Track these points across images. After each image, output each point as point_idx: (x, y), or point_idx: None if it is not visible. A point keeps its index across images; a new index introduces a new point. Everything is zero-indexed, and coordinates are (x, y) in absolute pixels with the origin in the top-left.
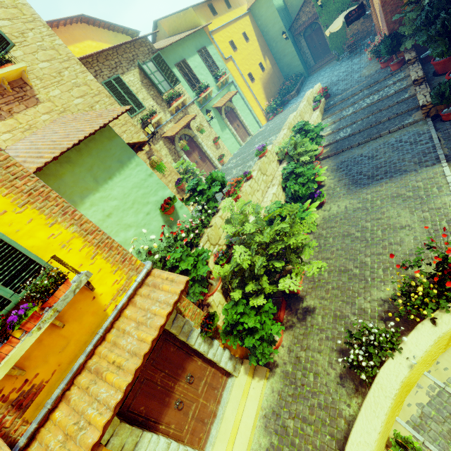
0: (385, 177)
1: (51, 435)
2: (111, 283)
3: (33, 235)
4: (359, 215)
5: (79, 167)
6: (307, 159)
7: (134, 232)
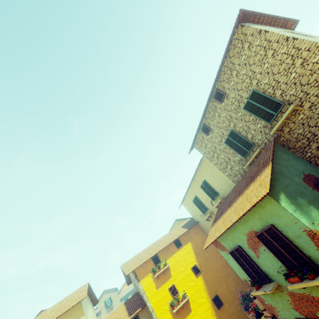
0: None
1: None
2: None
3: None
4: None
5: None
6: None
7: None
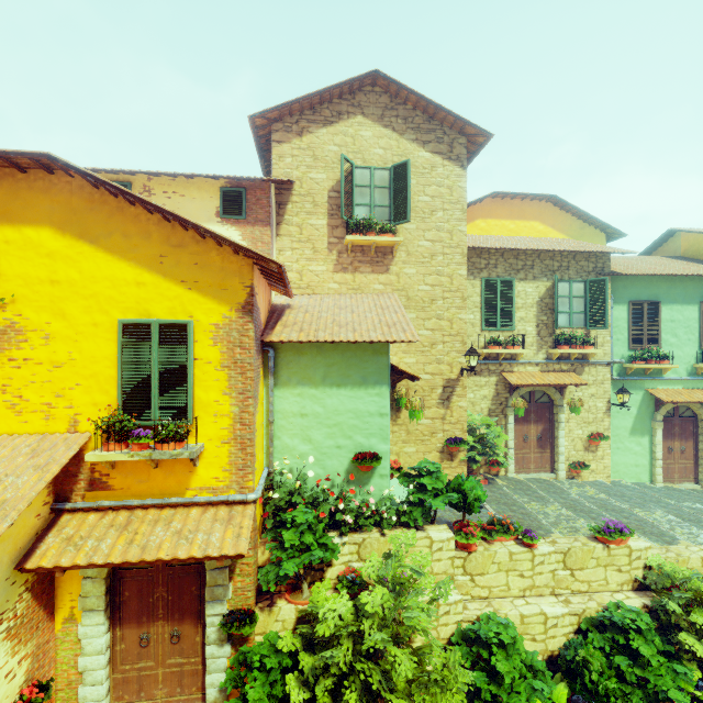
0: None
1: (75, 524)
2: (213, 475)
3: (208, 390)
4: None
5: (323, 357)
6: (698, 653)
7: (308, 449)
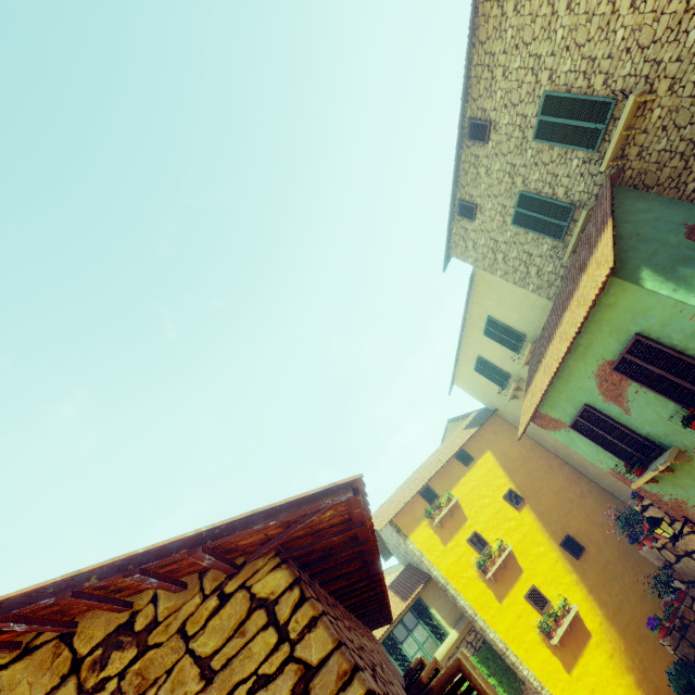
0: None
1: None
2: None
3: None
4: None
5: None
6: None
7: None
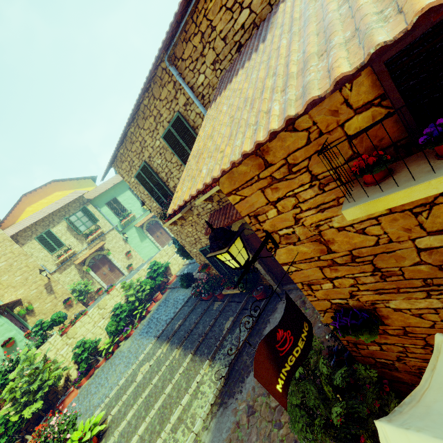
0: (147, 333)
1: None
2: None
3: None
4: (118, 361)
5: None
6: (132, 300)
7: None
